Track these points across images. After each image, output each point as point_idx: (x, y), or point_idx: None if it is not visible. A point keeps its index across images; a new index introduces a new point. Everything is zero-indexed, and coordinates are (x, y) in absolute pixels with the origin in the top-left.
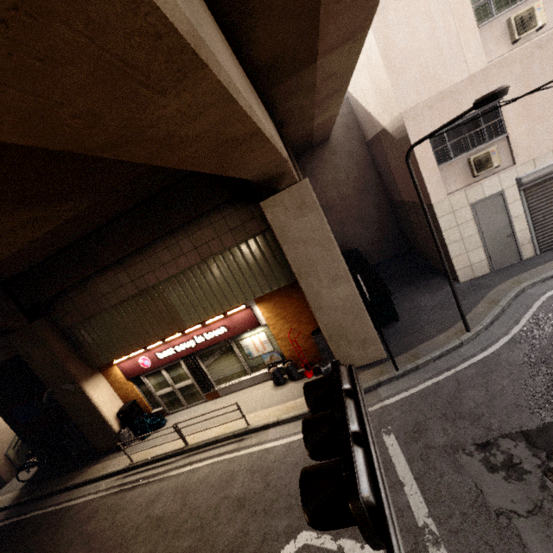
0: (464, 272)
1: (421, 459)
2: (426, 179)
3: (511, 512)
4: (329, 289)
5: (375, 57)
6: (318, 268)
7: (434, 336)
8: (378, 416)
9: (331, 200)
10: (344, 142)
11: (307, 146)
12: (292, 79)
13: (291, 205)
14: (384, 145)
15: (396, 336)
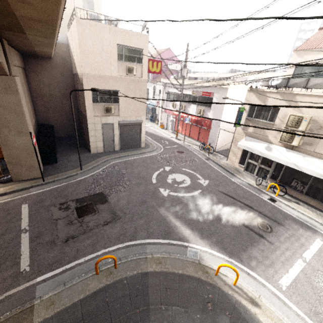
0: (94, 149)
1: (35, 210)
2: (87, 106)
3: (59, 219)
4: (15, 137)
5: (77, 41)
6: (10, 124)
7: (68, 170)
8: (24, 198)
9: (43, 92)
10: (60, 66)
11: (33, 54)
12: (11, 32)
13: (0, 85)
14: (78, 81)
15: (52, 169)
